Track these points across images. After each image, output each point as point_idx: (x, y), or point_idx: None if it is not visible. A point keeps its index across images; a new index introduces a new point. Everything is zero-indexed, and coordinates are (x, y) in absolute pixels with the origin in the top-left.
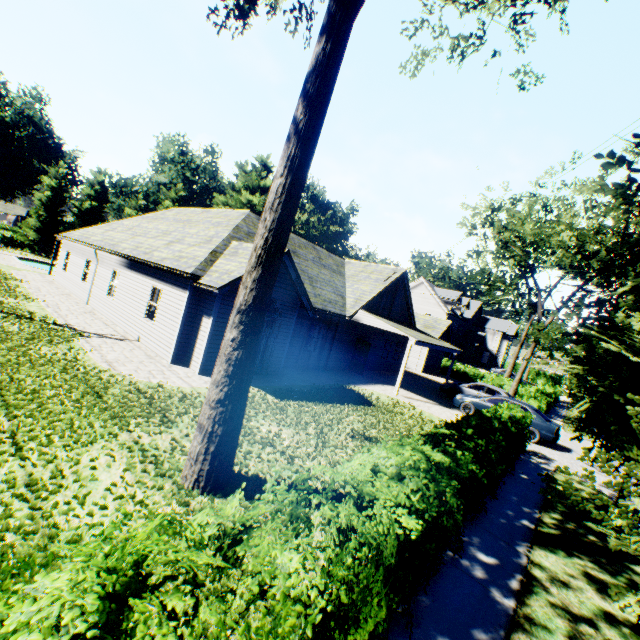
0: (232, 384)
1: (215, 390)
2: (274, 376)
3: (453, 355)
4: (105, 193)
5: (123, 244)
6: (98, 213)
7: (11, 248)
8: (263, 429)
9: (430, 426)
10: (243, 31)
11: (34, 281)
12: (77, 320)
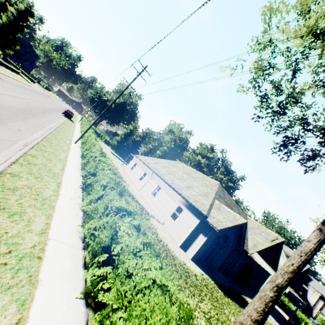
0: (264, 315)
1: (255, 313)
2: (212, 272)
3: (299, 303)
4: (146, 137)
5: (165, 176)
6: (139, 142)
7: (106, 144)
8: (231, 318)
9: None
10: (286, 161)
11: (121, 170)
12: (142, 202)
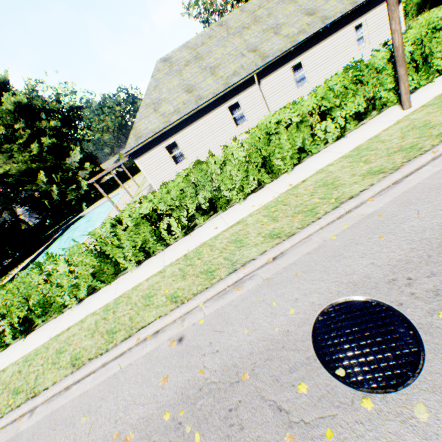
0: None
1: None
2: None
3: None
4: None
5: (274, 50)
6: None
7: None
8: None
9: None
10: None
11: None
12: None
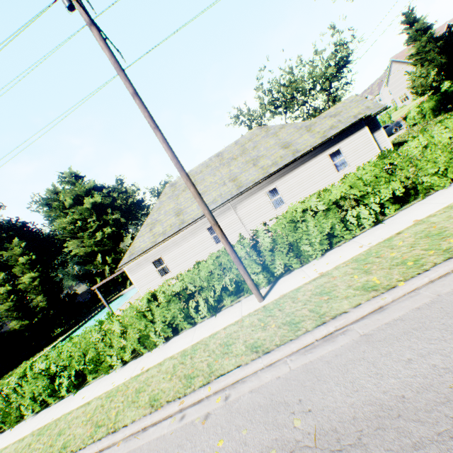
0: None
1: None
2: None
3: None
4: None
5: (248, 180)
6: None
7: None
8: None
9: (405, 134)
10: None
11: None
12: None
